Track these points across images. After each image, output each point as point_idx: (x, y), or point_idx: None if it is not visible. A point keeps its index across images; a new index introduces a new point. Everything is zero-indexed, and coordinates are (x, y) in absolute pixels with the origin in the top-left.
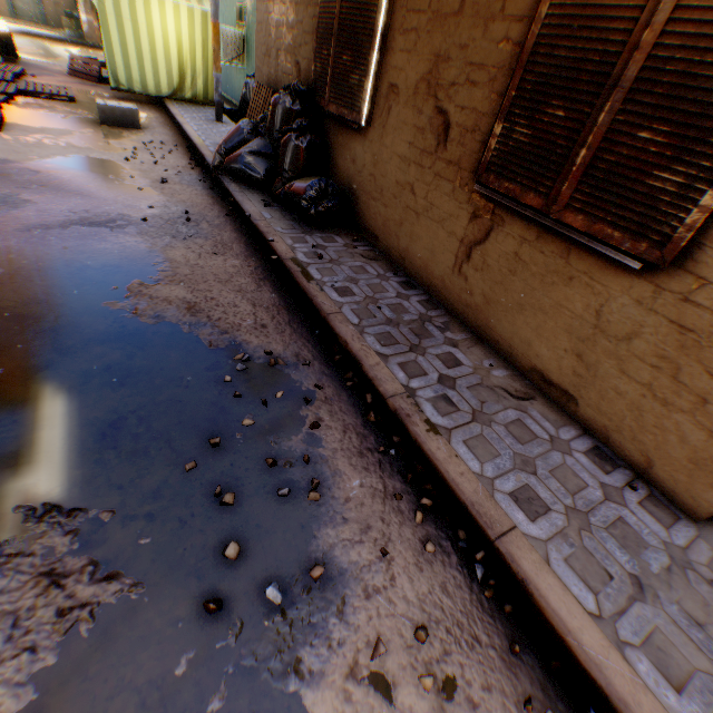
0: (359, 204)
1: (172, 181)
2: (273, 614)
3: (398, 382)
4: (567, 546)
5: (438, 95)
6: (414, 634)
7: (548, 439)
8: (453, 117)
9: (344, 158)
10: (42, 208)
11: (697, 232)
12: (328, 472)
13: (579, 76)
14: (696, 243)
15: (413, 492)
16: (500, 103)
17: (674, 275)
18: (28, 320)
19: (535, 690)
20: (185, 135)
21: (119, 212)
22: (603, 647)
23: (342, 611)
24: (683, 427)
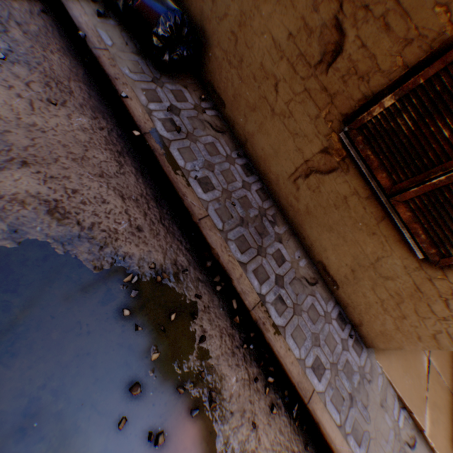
0: (210, 55)
1: None
2: None
3: (255, 292)
4: (331, 390)
5: (345, 4)
6: None
7: (324, 315)
8: (350, 46)
9: None
10: None
11: None
12: (217, 379)
13: None
14: None
15: (263, 372)
16: (401, 72)
17: (433, 267)
18: None
19: None
20: None
21: None
22: (342, 441)
23: None
24: (387, 321)
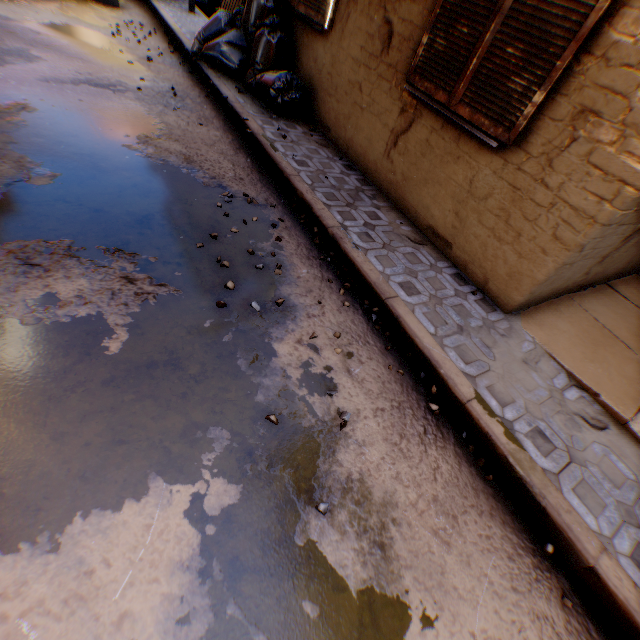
0: (317, 100)
1: (156, 61)
2: (255, 315)
3: (336, 221)
4: (426, 309)
5: (387, 8)
6: (334, 335)
7: (429, 265)
8: (396, 28)
9: (308, 58)
10: (53, 67)
11: (531, 122)
12: (287, 263)
13: (480, 3)
14: (529, 130)
15: (340, 281)
16: (430, 19)
17: (515, 153)
18: (69, 146)
19: (395, 364)
20: (162, 21)
21: (117, 80)
22: (433, 345)
23: (294, 320)
24: (507, 253)
